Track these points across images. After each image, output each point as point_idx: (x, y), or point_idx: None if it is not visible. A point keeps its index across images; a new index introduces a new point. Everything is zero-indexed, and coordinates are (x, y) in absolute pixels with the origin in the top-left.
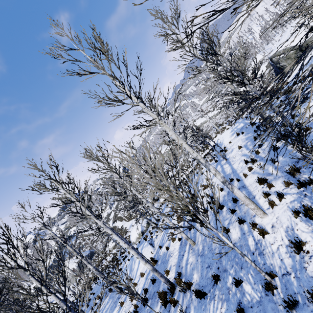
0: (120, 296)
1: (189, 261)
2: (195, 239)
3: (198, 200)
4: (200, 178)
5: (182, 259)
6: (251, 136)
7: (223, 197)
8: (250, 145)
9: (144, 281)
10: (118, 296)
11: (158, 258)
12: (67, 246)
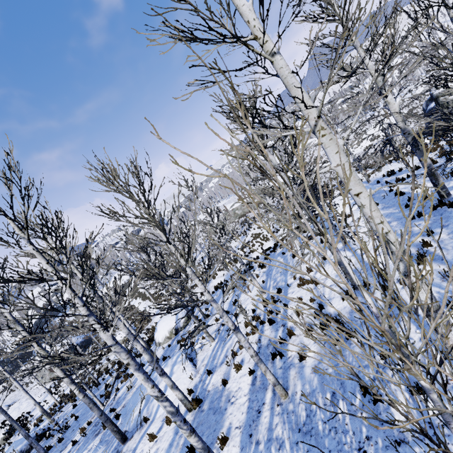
0: (121, 447)
1: (274, 435)
2: (287, 384)
3: (290, 303)
4: (290, 263)
5: (258, 422)
6: (398, 213)
7: (348, 313)
8: (398, 227)
9: (171, 438)
10: (116, 445)
11: (203, 396)
12: (36, 346)
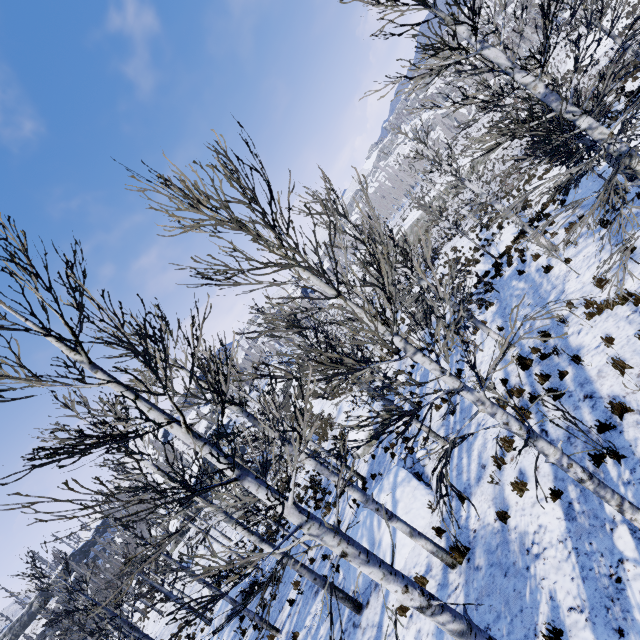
0: (357, 618)
1: None
2: None
3: (583, 353)
4: (543, 283)
5: (626, 604)
6: None
7: None
8: None
9: None
10: (349, 614)
11: (466, 539)
12: (200, 500)
